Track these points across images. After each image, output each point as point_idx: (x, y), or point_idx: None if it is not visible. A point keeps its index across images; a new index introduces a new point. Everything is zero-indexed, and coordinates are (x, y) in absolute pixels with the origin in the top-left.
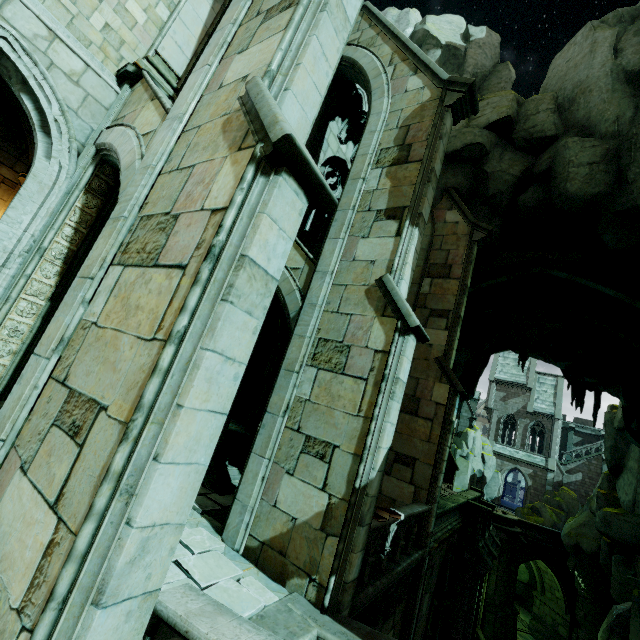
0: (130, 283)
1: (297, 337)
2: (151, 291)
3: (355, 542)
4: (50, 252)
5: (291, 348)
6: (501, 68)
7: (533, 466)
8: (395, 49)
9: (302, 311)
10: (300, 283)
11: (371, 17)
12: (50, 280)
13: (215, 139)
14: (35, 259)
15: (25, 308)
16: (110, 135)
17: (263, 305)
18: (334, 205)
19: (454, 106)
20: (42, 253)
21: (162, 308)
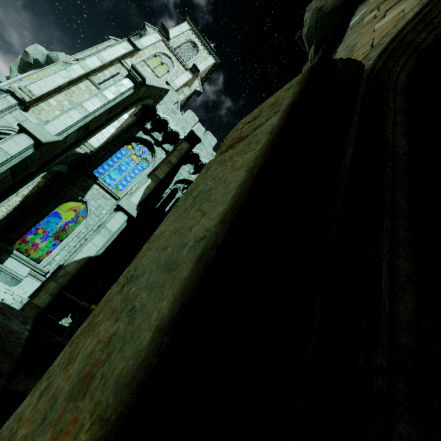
0: None
1: None
2: None
3: (47, 287)
4: (21, 194)
5: None
6: None
7: None
8: None
9: None
10: None
11: None
12: (17, 202)
13: None
14: (14, 195)
15: (3, 209)
16: None
17: (2, 159)
18: (42, 142)
19: (187, 140)
20: (18, 193)
21: None
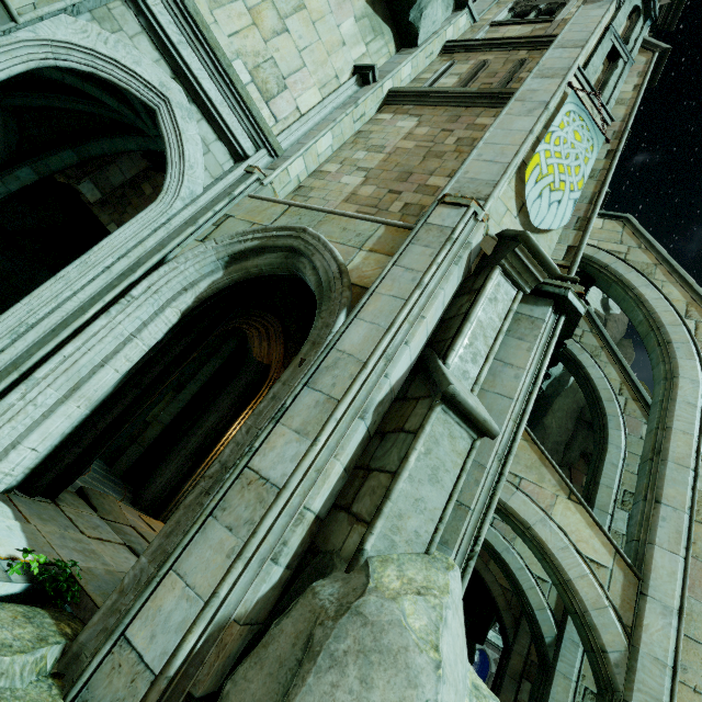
0: None
1: (561, 675)
2: None
3: None
4: None
5: (556, 686)
6: (626, 344)
7: (500, 651)
8: (623, 380)
9: (563, 644)
10: (550, 601)
11: (592, 322)
12: None
13: None
14: None
15: None
16: (514, 500)
17: None
18: None
19: None
20: None
21: None
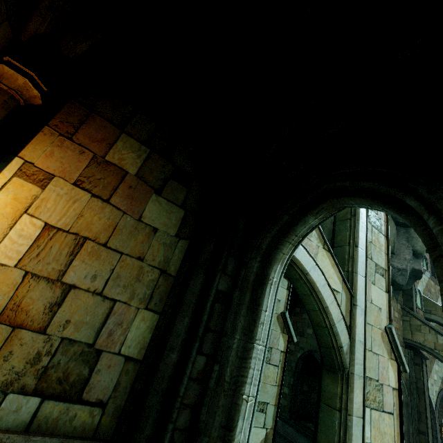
0: (377, 420)
1: None
2: (387, 425)
3: None
4: None
5: None
6: None
7: None
8: None
9: None
10: None
11: None
12: None
13: (381, 343)
14: None
15: None
16: (299, 252)
17: None
18: None
19: None
20: None
21: (393, 433)
